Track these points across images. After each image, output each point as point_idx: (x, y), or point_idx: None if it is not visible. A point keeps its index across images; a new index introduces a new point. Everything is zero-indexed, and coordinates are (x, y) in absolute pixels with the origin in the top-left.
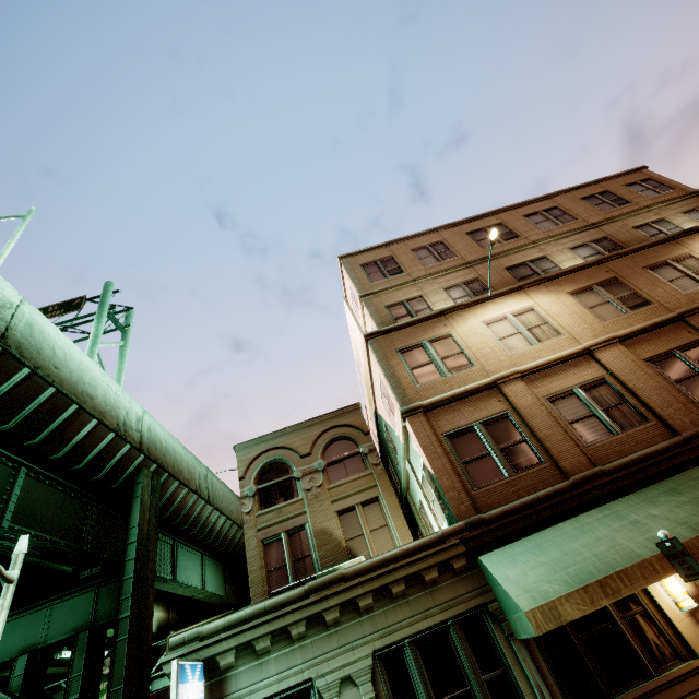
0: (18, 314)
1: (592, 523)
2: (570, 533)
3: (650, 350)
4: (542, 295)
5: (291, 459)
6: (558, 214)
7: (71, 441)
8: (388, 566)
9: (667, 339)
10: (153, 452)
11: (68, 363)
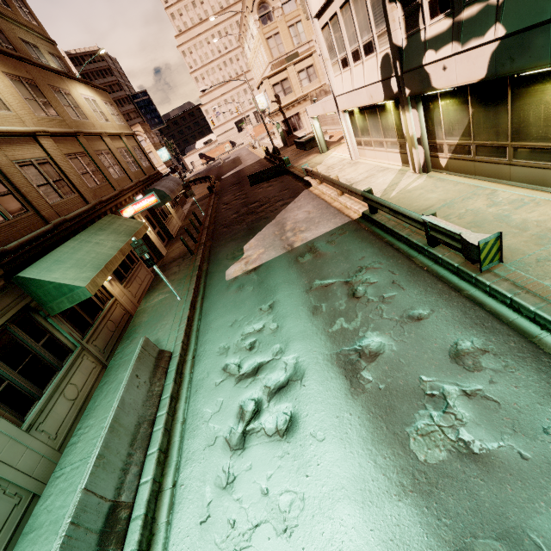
0: None
1: (77, 246)
2: (70, 252)
3: (66, 149)
4: None
5: None
6: None
7: None
8: None
9: (72, 145)
10: None
11: None
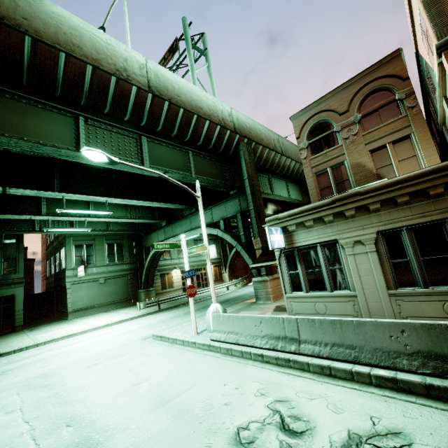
0: (148, 70)
1: None
2: None
3: None
4: None
5: (331, 118)
6: None
7: (202, 135)
8: (395, 186)
9: None
10: (243, 132)
11: (182, 91)
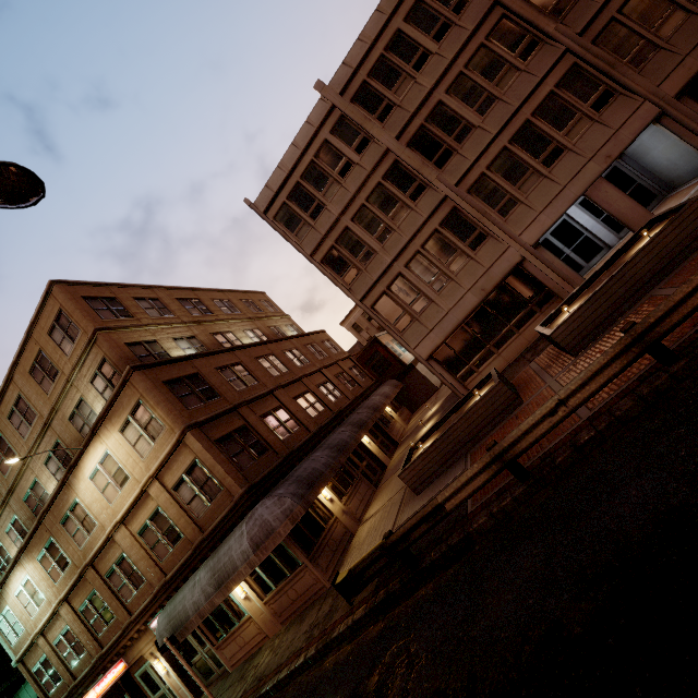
0: None
1: None
2: None
3: (79, 601)
4: (28, 564)
5: None
6: (25, 409)
7: None
8: None
9: (83, 591)
10: None
11: None
